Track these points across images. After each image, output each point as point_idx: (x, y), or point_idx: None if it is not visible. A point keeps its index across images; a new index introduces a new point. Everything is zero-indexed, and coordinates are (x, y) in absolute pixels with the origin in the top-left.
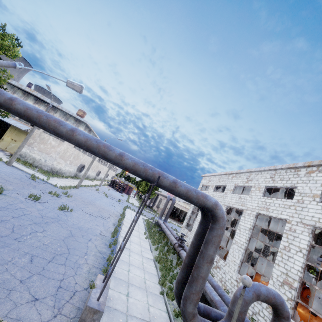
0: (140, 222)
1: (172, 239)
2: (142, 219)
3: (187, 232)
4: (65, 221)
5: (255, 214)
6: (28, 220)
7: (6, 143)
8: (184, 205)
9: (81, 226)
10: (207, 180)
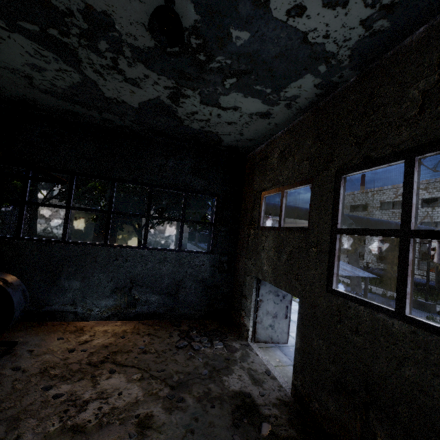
0: None
1: None
2: None
3: None
4: None
5: (419, 223)
6: None
7: (125, 238)
8: None
9: None
10: None
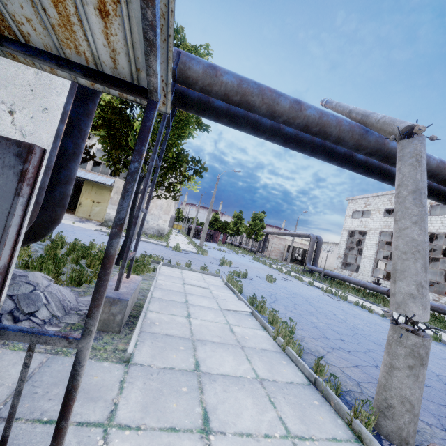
0: (295, 274)
1: (374, 286)
2: (286, 269)
3: (351, 273)
4: (301, 294)
5: None
6: (304, 304)
7: (87, 209)
8: (300, 241)
9: (313, 296)
10: (362, 204)
